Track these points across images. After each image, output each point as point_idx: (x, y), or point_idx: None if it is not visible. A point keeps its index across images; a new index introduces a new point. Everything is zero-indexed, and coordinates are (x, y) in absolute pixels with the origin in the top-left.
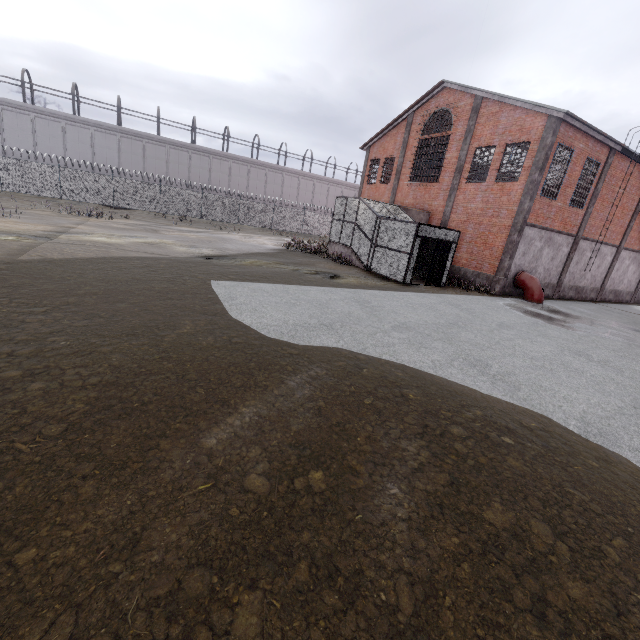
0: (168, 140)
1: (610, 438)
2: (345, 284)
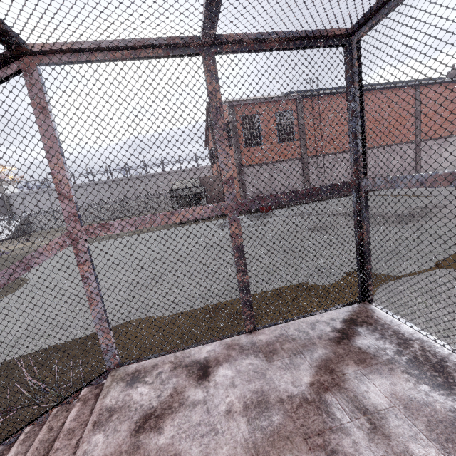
0: (132, 177)
1: (36, 284)
2: (126, 235)
